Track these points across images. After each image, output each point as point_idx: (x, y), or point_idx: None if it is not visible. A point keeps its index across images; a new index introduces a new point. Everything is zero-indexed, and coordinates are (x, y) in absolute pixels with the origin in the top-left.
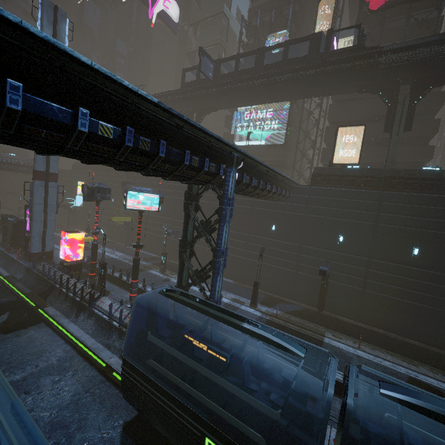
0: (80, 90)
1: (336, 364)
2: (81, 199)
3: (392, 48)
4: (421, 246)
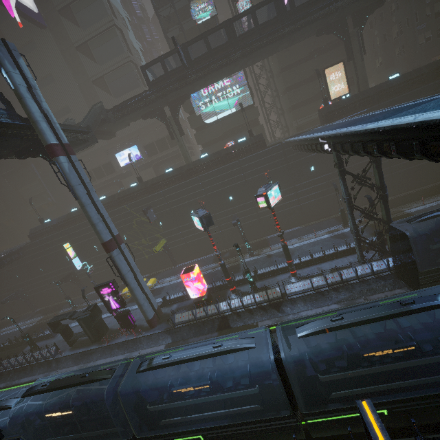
0: None
1: None
2: (78, 260)
3: None
4: None
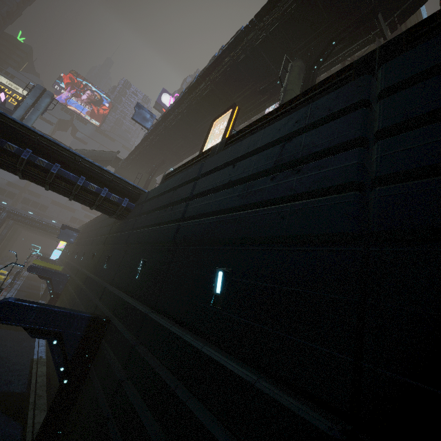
0: None
1: None
2: (59, 253)
3: (255, 15)
4: (233, 264)
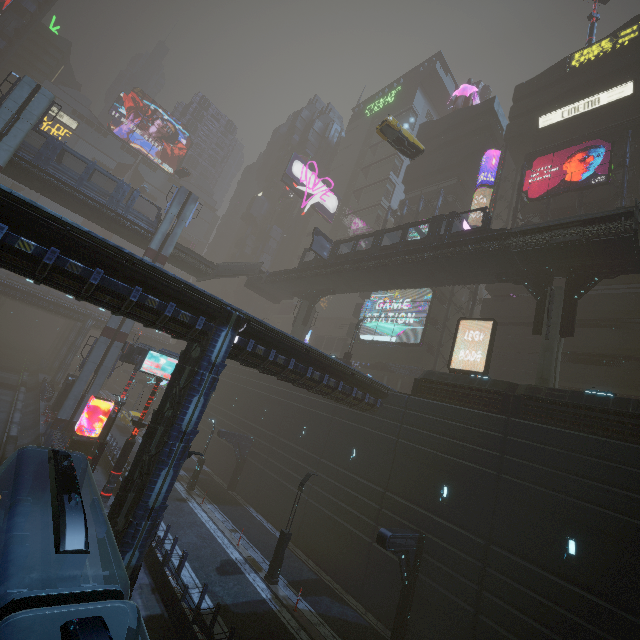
0: (3, 210)
1: (100, 587)
2: None
3: (519, 229)
4: (579, 537)
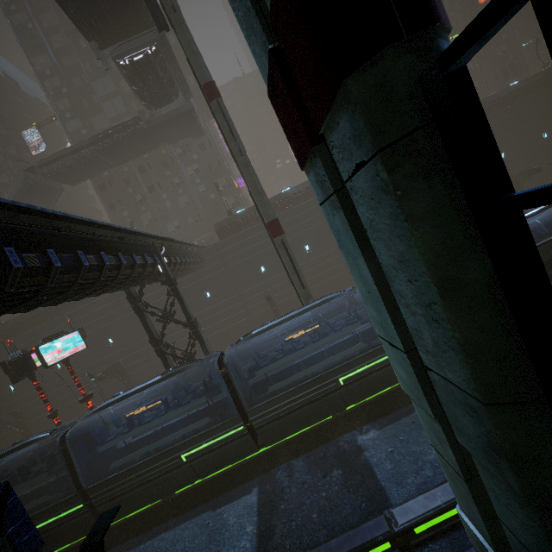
0: None
1: None
2: None
3: None
4: None
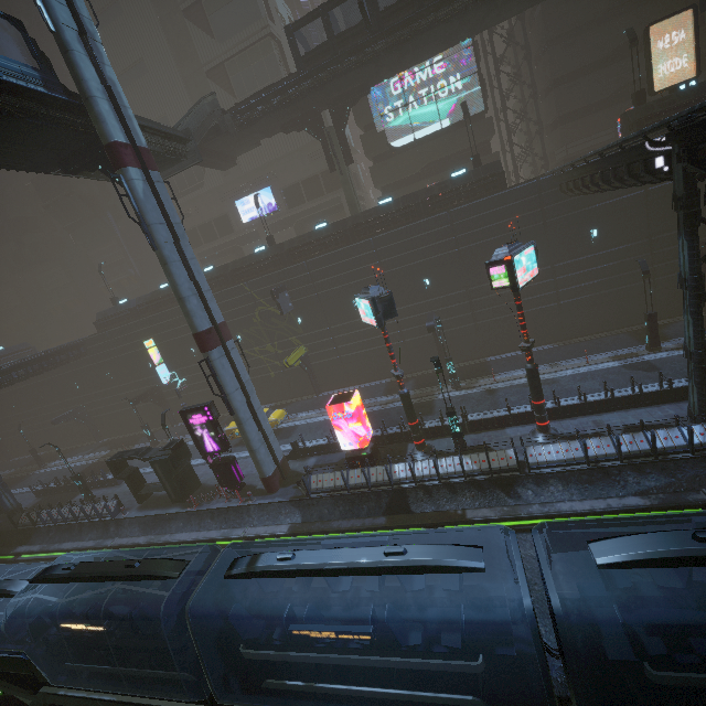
0: None
1: None
2: (165, 369)
3: None
4: None
